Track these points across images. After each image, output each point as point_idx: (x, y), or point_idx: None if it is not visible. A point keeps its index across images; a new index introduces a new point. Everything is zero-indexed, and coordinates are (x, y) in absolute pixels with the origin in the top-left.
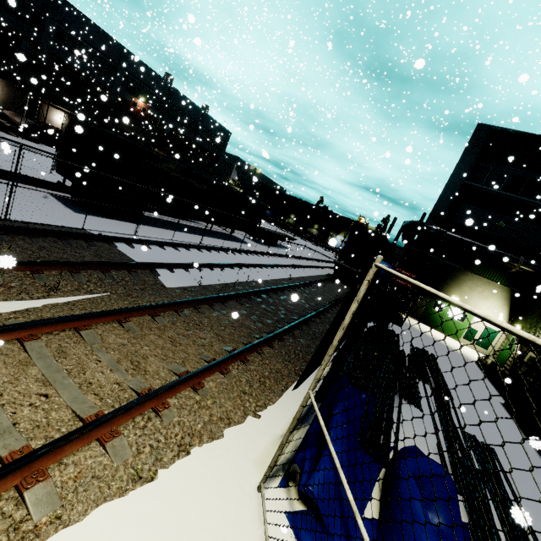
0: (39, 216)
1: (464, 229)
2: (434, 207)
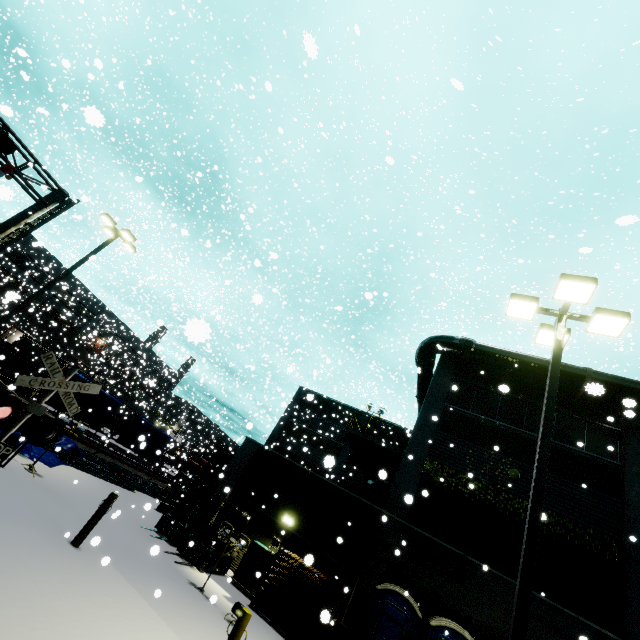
0: None
1: (285, 452)
2: (270, 435)
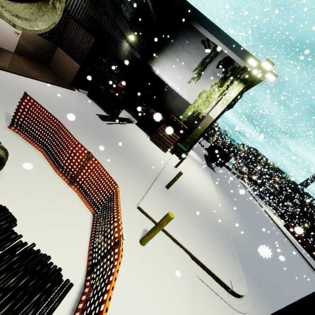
0: None
1: None
2: None
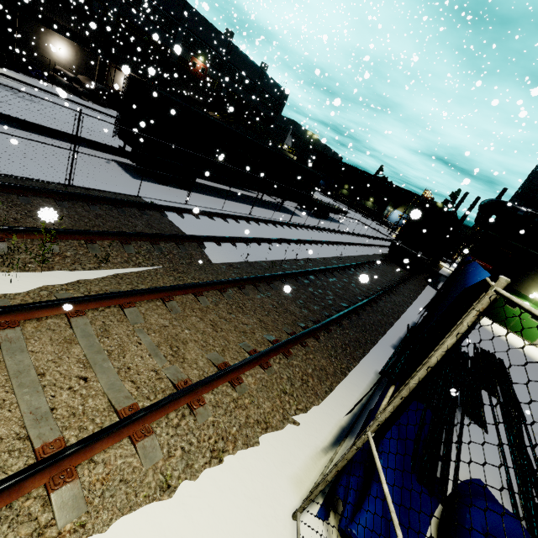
0: (100, 182)
1: None
2: (528, 184)
